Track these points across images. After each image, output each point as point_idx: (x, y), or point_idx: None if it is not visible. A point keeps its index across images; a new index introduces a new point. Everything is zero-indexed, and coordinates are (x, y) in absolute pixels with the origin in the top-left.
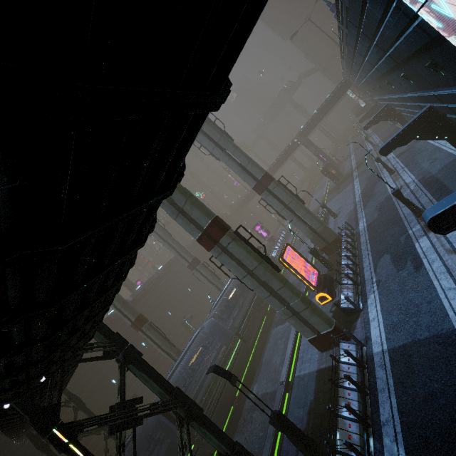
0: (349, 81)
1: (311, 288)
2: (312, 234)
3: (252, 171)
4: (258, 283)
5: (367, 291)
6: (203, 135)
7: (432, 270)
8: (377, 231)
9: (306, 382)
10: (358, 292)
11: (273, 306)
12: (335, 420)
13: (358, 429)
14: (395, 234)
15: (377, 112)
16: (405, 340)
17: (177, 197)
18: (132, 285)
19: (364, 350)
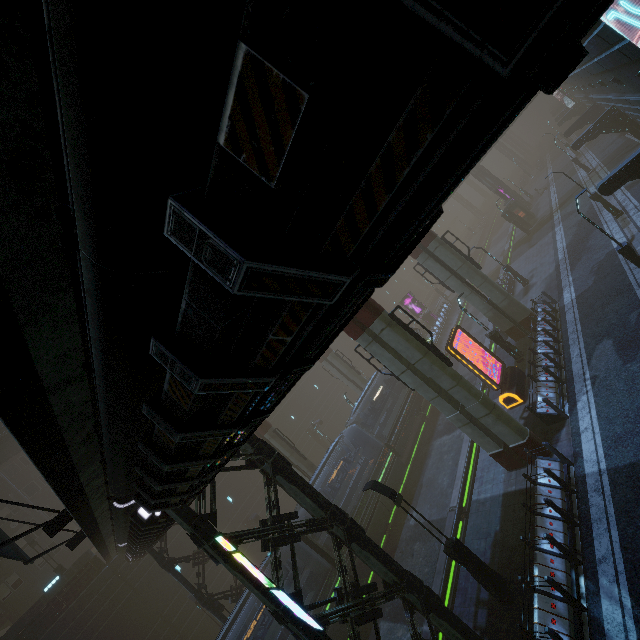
0: None
1: (492, 386)
2: (492, 311)
3: None
4: (421, 381)
5: (576, 390)
6: None
7: None
8: (592, 306)
9: (488, 508)
10: (563, 392)
11: (442, 410)
12: (530, 554)
13: (564, 565)
14: (622, 310)
15: (594, 117)
16: (633, 457)
17: None
18: None
19: (572, 470)
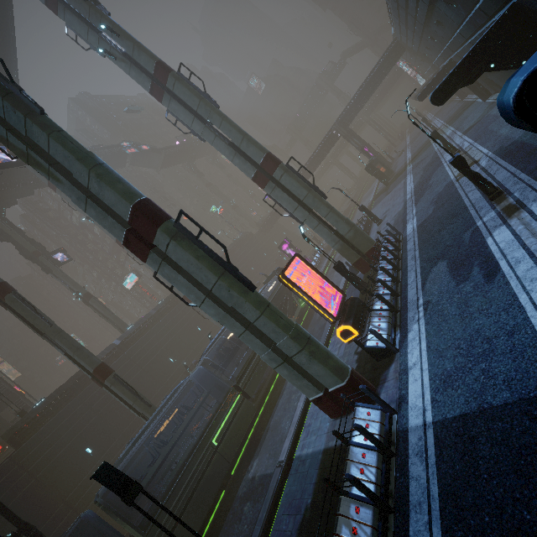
0: (401, 44)
1: (328, 318)
2: (339, 243)
3: (249, 152)
4: (224, 312)
5: (409, 319)
6: (176, 102)
7: (517, 276)
8: (430, 232)
9: (307, 469)
10: (396, 322)
11: (254, 348)
12: None
13: None
14: (457, 231)
15: None
16: (464, 405)
17: (75, 167)
18: (123, 325)
19: (394, 421)
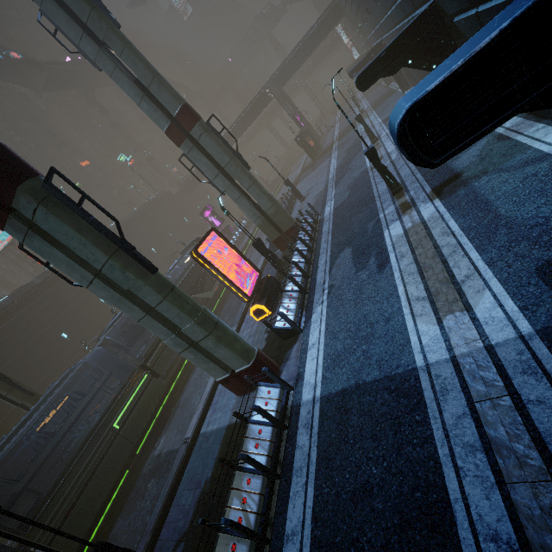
0: (341, 7)
1: (242, 298)
2: (261, 219)
3: (161, 98)
4: (119, 295)
5: (315, 301)
6: (53, 1)
7: (400, 269)
8: (343, 217)
9: (210, 445)
10: (304, 303)
11: (157, 333)
12: None
13: None
14: (364, 220)
15: None
16: (346, 382)
17: None
18: None
19: (291, 397)
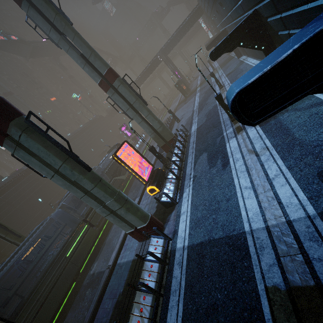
0: (202, 8)
1: (142, 182)
2: (154, 134)
3: (96, 64)
4: (69, 183)
5: (185, 185)
6: (34, 10)
7: (235, 168)
8: (202, 133)
9: (122, 271)
10: (179, 186)
11: (91, 205)
12: None
13: None
14: (214, 136)
15: None
16: (202, 237)
17: None
18: None
19: (170, 245)
